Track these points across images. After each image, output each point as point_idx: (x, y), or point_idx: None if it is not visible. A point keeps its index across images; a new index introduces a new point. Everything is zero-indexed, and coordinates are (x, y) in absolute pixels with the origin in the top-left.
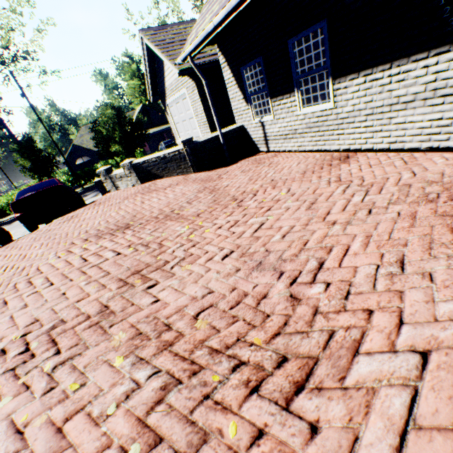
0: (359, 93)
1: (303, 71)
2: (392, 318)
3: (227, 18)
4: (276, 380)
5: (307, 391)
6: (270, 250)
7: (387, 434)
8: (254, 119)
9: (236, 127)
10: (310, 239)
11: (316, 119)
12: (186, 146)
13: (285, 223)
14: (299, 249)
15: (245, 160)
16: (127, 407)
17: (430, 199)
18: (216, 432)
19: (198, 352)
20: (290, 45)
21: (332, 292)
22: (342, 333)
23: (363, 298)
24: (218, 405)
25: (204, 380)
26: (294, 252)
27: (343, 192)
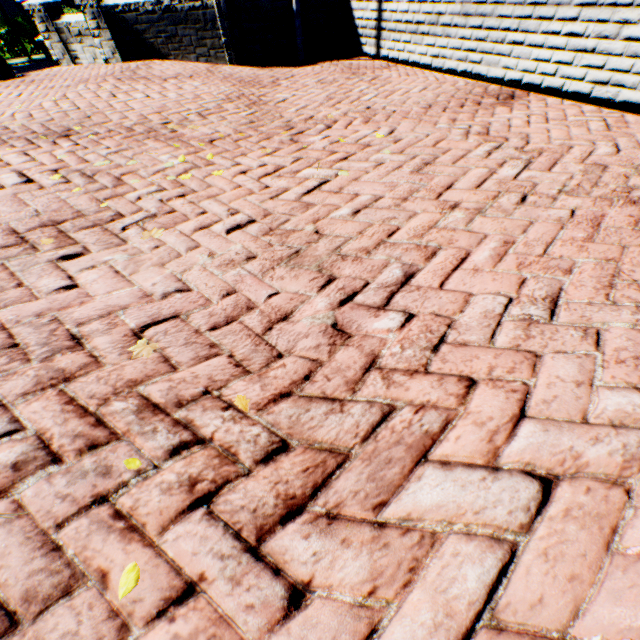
0: None
1: None
2: (508, 403)
3: None
4: (253, 487)
5: (306, 521)
6: (324, 232)
7: (434, 636)
8: None
9: None
10: (403, 227)
11: None
12: None
13: (367, 189)
14: (376, 241)
15: (331, 63)
16: None
17: (634, 200)
18: (94, 578)
19: (117, 404)
20: None
21: (413, 334)
22: (407, 416)
23: (466, 355)
24: (118, 522)
25: (110, 464)
26: (367, 245)
27: (487, 156)
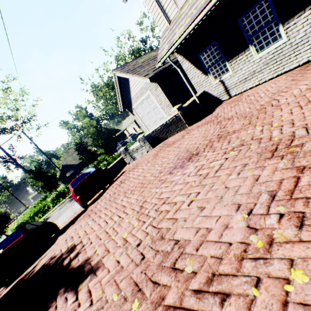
0: (308, 21)
1: (248, 35)
2: None
3: (205, 16)
4: None
5: None
6: None
7: None
8: (213, 82)
9: (201, 92)
10: None
11: (272, 56)
12: (180, 111)
13: None
14: None
15: (218, 107)
16: None
17: None
18: None
19: None
20: (239, 22)
21: None
22: None
23: None
24: None
25: None
26: None
27: None
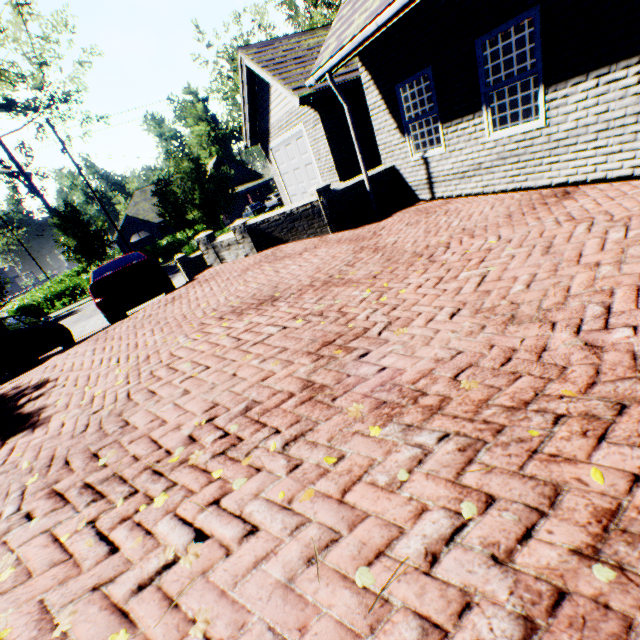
0: (587, 102)
1: (493, 81)
2: None
3: (398, 15)
4: (624, 427)
5: None
6: (517, 302)
7: None
8: (412, 156)
9: (385, 168)
10: (571, 285)
11: (515, 146)
12: (322, 197)
13: (519, 272)
14: (561, 297)
15: (401, 212)
16: (423, 472)
17: None
18: (573, 481)
19: (486, 411)
20: (478, 47)
21: None
22: None
23: None
24: (556, 458)
25: (517, 437)
26: (557, 300)
27: (588, 231)
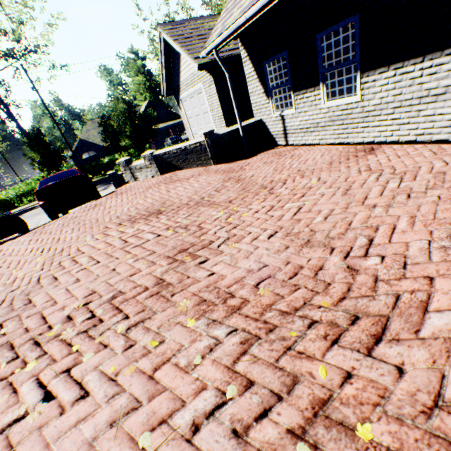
0: (388, 86)
1: (328, 65)
2: None
3: (260, 12)
4: (353, 334)
5: (386, 342)
6: (315, 230)
7: None
8: (274, 113)
9: (255, 120)
10: (353, 220)
11: (341, 113)
12: (207, 138)
13: (323, 207)
14: (344, 229)
15: (264, 153)
16: (212, 358)
17: None
18: (306, 374)
19: (268, 314)
20: (318, 39)
21: (388, 263)
22: (407, 296)
23: (421, 267)
24: (302, 355)
25: (282, 335)
26: (340, 231)
27: (377, 180)
